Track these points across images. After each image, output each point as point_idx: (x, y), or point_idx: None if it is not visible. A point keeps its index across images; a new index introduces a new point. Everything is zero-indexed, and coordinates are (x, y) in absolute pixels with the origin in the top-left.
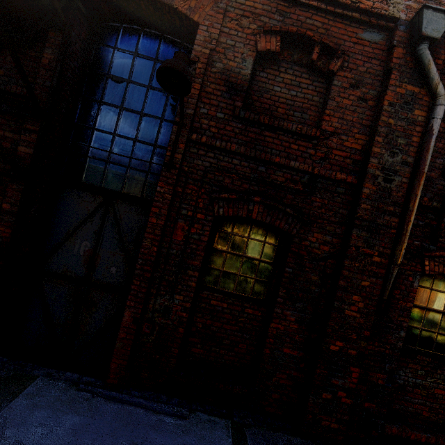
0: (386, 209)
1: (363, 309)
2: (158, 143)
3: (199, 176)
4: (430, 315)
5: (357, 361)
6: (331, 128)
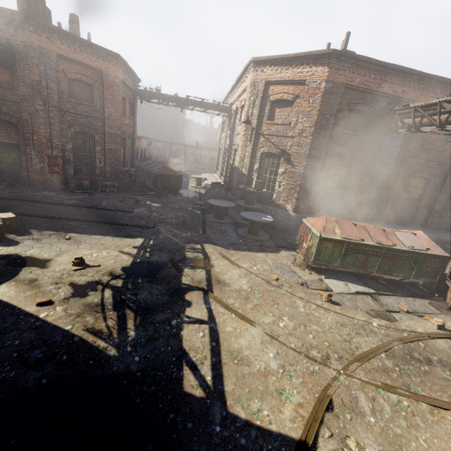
0: None
1: (445, 197)
2: (392, 155)
3: (411, 166)
4: None
5: (441, 210)
6: (447, 148)
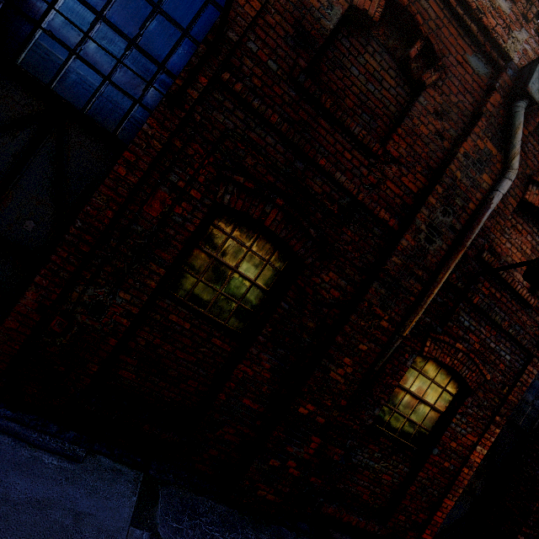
0: (415, 272)
1: (350, 375)
2: (167, 65)
3: (214, 137)
4: (409, 399)
5: (321, 431)
6: (395, 153)
